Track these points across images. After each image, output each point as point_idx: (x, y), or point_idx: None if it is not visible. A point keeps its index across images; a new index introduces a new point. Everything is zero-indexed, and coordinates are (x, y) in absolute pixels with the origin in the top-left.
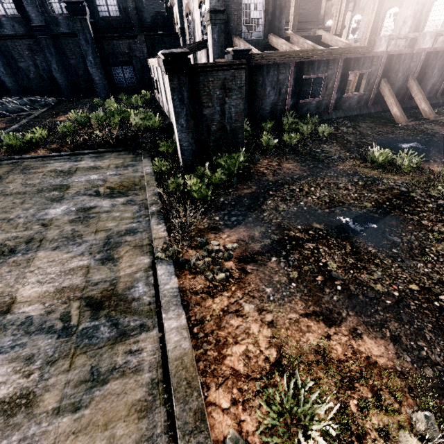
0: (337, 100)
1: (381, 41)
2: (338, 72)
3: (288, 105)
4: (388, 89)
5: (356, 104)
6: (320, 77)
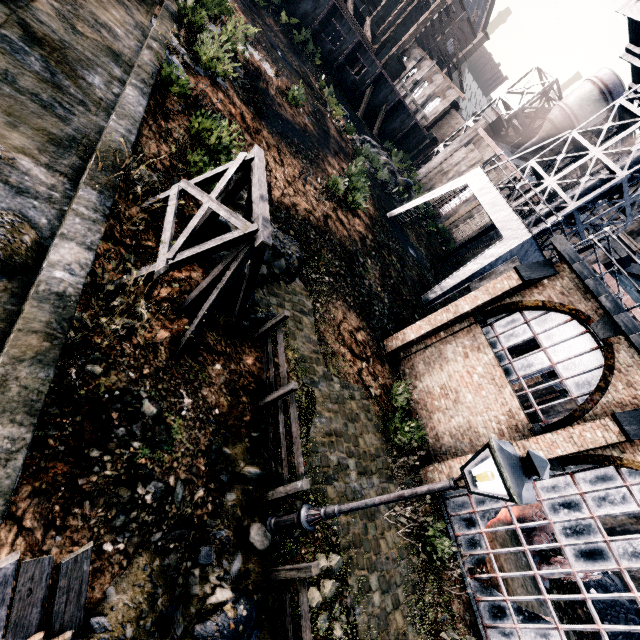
0: (342, 64)
1: (410, 98)
2: (352, 44)
3: (314, 26)
4: (369, 92)
5: (350, 83)
6: (342, 34)
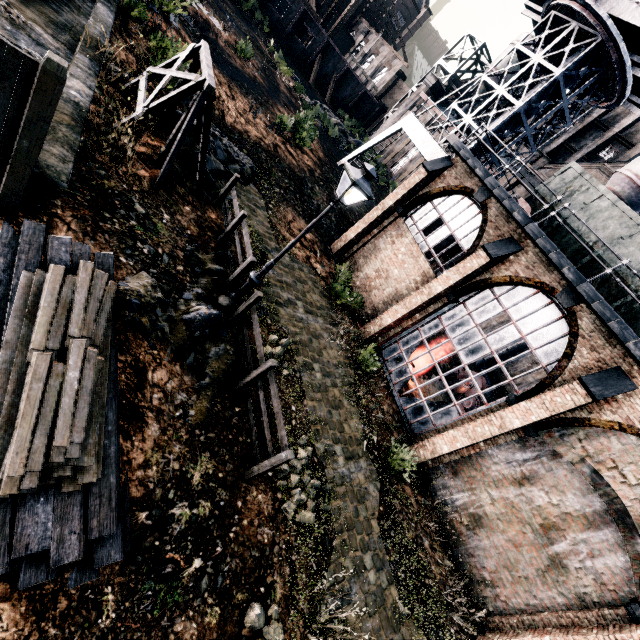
0: (291, 34)
1: (360, 70)
2: (298, 13)
3: None
4: (318, 61)
5: (300, 52)
6: (288, 3)
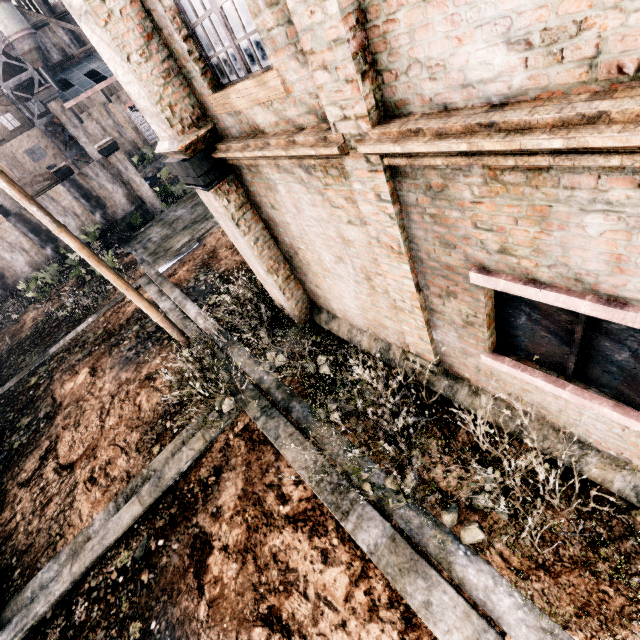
0: None
1: None
2: None
3: None
4: None
5: None
6: None
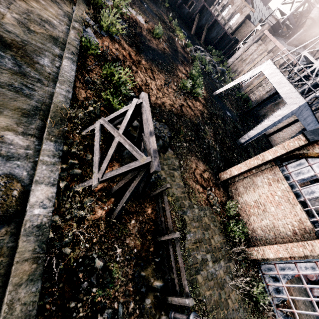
0: (181, 4)
1: (220, 16)
2: None
3: None
4: (197, 18)
5: (186, 14)
6: None
